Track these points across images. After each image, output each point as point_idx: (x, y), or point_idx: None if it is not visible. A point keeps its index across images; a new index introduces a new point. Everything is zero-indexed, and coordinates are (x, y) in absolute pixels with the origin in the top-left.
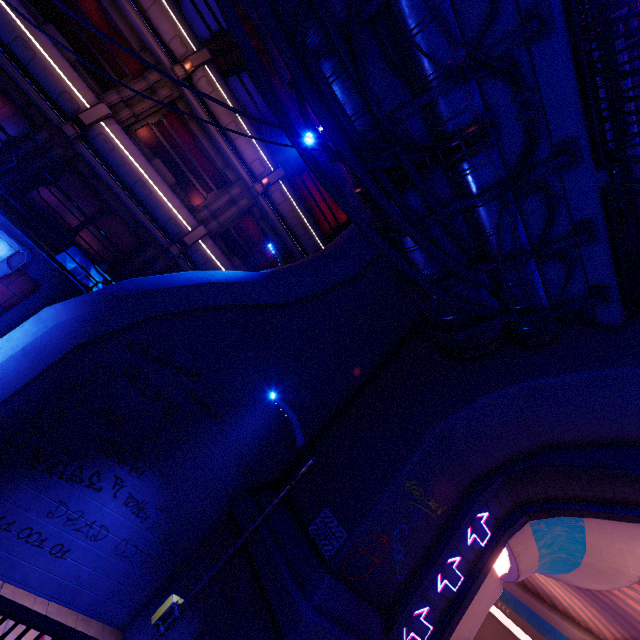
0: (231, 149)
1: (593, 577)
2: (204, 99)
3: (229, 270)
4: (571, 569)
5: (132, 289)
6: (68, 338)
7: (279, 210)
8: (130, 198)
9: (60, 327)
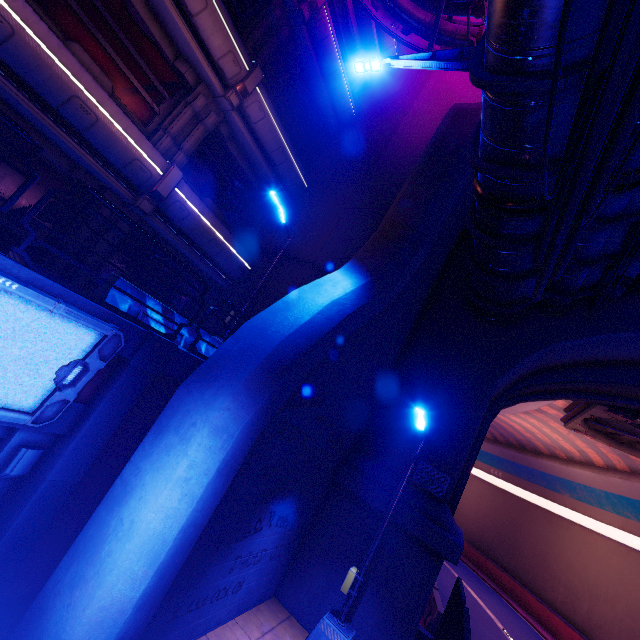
0: (190, 31)
1: None
2: None
3: (213, 221)
4: None
5: (292, 354)
6: (251, 435)
7: (255, 130)
8: (60, 127)
9: (244, 429)
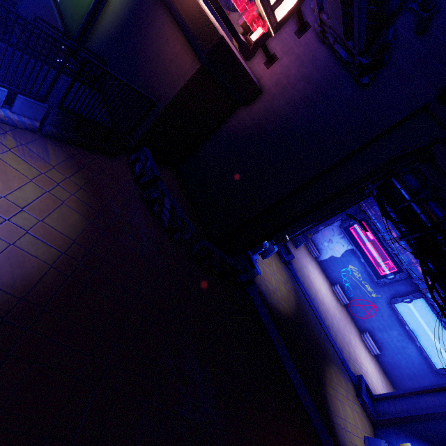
0: None
1: None
2: None
3: None
4: None
5: None
6: None
7: None
8: None
9: None
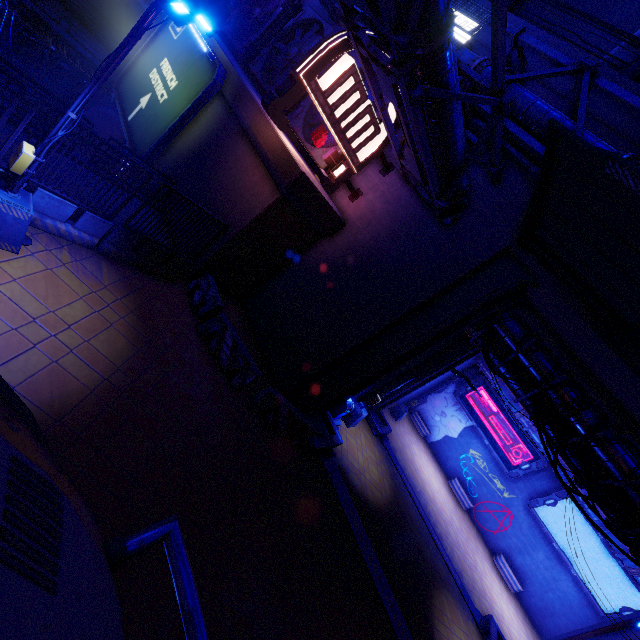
0: None
1: None
2: None
3: None
4: None
5: None
6: None
7: None
8: None
9: None
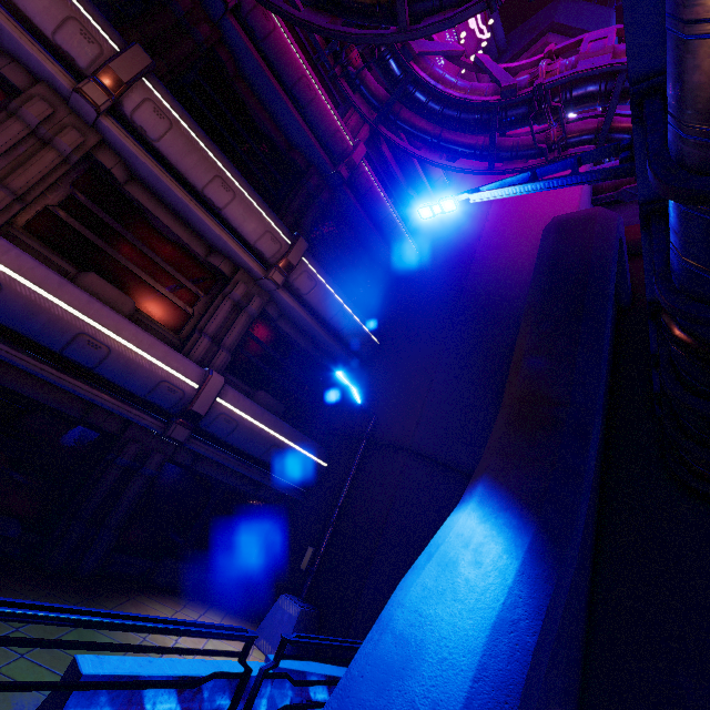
0: (220, 224)
1: None
2: (153, 143)
3: (269, 423)
4: None
5: None
6: None
7: (307, 300)
8: (64, 372)
9: None
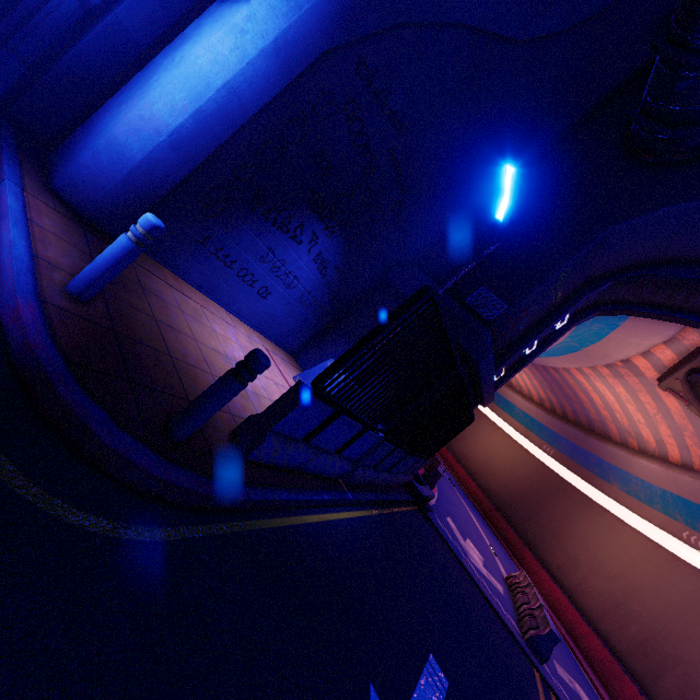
0: None
1: (577, 360)
2: None
3: None
4: (565, 354)
5: None
6: (319, 35)
7: None
8: None
9: (315, 12)
